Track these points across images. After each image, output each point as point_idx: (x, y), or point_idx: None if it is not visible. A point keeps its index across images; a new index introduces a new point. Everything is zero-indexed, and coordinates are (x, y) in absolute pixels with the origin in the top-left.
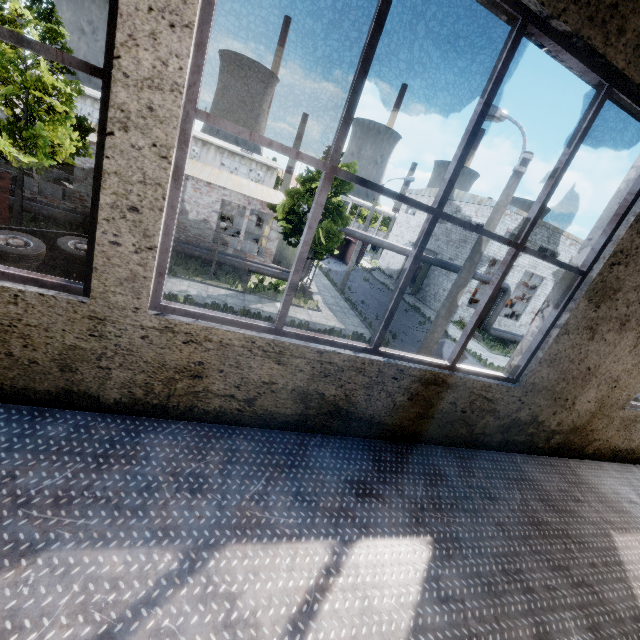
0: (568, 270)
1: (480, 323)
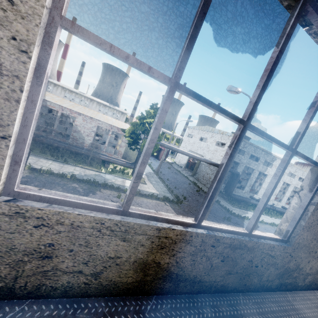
0: None
1: (226, 191)
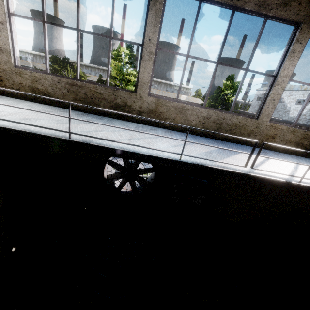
0: None
1: None
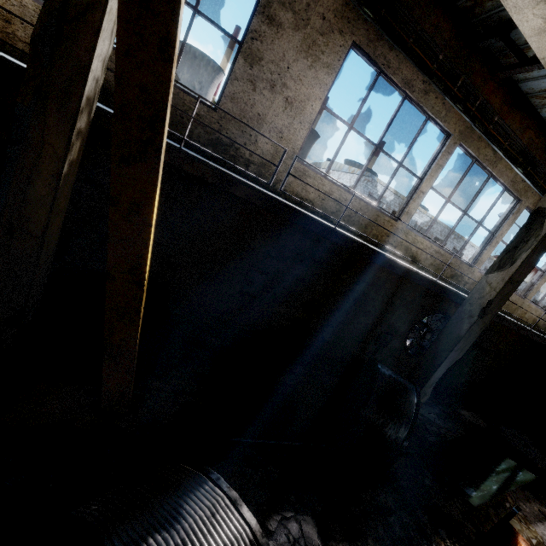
0: (230, 37)
1: None
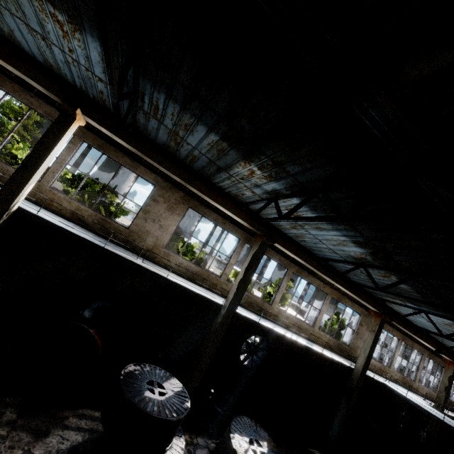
0: None
1: None
